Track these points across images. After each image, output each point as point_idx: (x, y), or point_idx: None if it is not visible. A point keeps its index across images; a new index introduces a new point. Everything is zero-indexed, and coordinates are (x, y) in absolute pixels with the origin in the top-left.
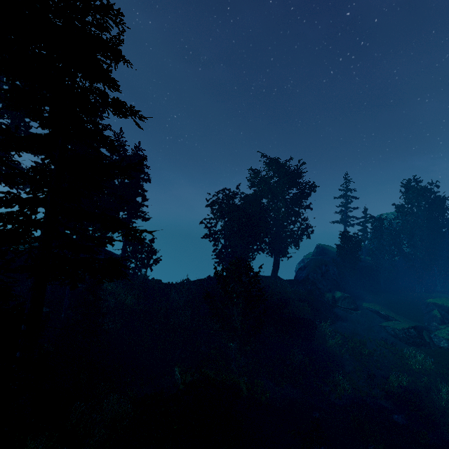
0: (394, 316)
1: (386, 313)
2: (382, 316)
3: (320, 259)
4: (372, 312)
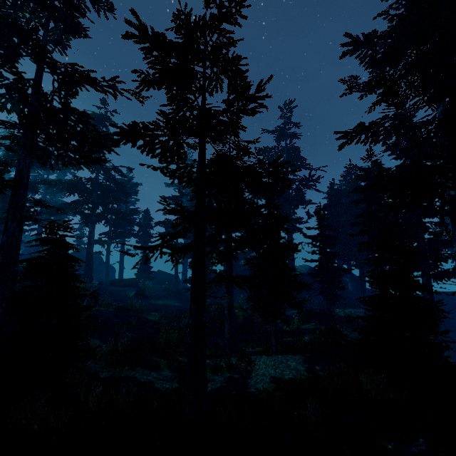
0: None
1: None
2: None
3: None
4: None
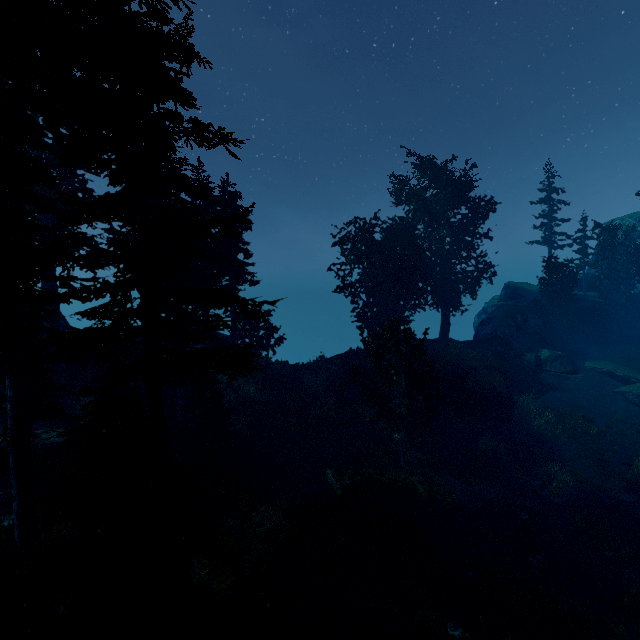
0: (638, 377)
1: (625, 373)
2: (617, 379)
3: (513, 305)
4: (600, 374)
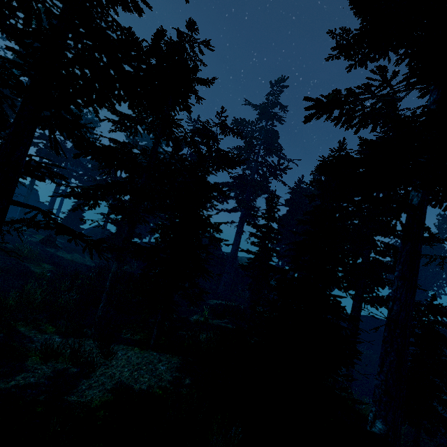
0: None
1: None
2: None
3: None
4: None
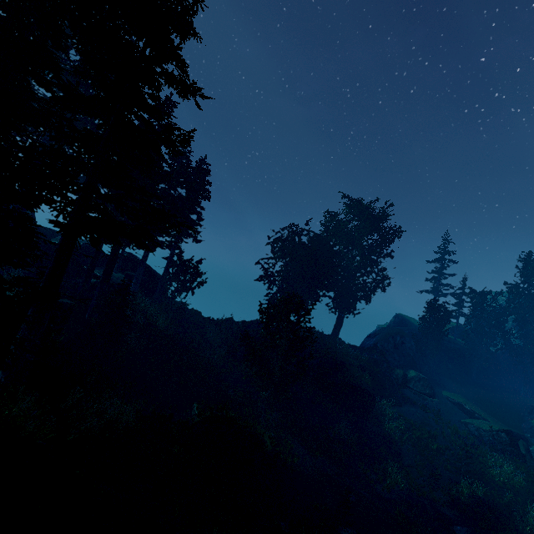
0: (482, 414)
1: (472, 408)
2: (465, 411)
3: (397, 328)
4: (453, 404)
